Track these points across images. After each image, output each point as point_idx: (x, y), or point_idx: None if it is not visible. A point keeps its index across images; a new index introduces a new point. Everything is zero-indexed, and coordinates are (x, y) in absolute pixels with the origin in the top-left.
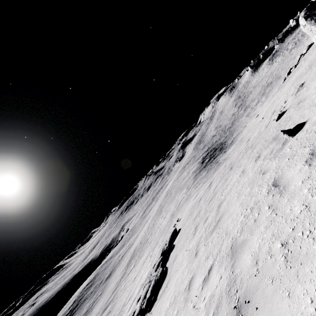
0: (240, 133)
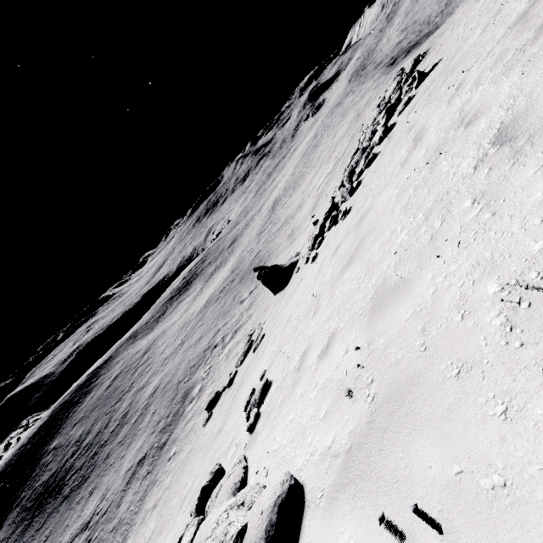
0: None
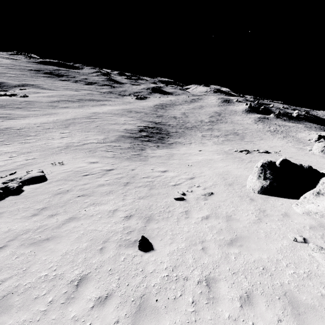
0: (182, 144)
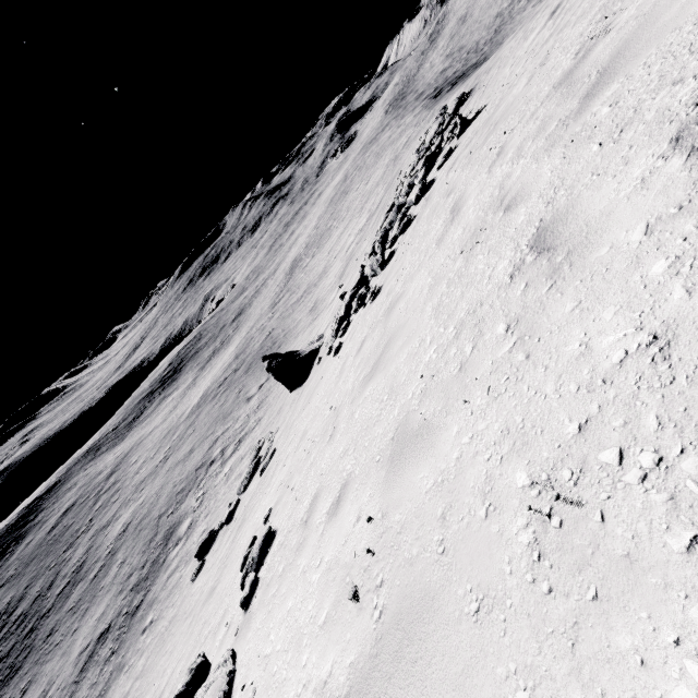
0: None
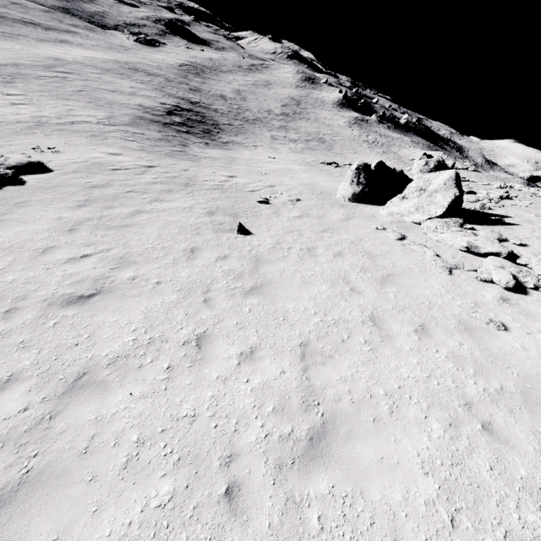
0: (243, 147)
